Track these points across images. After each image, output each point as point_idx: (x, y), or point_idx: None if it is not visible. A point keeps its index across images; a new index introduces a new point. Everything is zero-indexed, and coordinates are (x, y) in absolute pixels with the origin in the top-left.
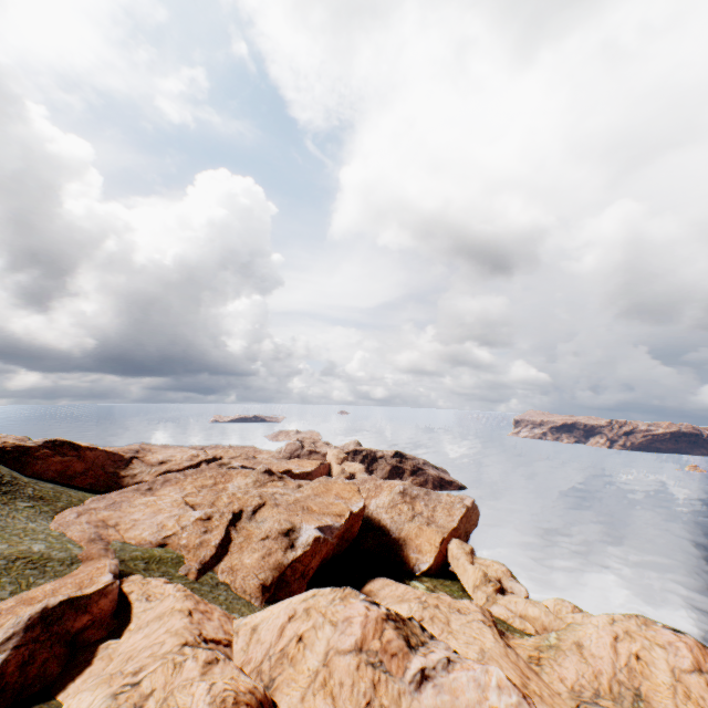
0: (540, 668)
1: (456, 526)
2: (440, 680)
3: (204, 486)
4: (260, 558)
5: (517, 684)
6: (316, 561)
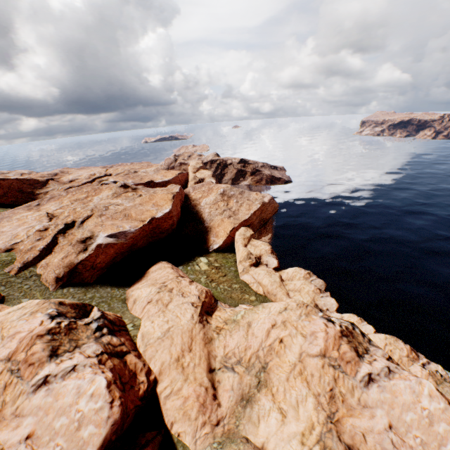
0: (217, 336)
1: (247, 218)
2: (54, 386)
3: (77, 200)
4: (61, 259)
5: (173, 358)
6: (103, 258)
